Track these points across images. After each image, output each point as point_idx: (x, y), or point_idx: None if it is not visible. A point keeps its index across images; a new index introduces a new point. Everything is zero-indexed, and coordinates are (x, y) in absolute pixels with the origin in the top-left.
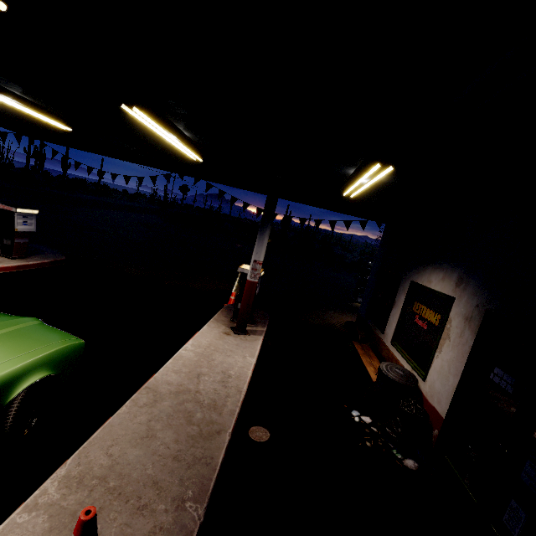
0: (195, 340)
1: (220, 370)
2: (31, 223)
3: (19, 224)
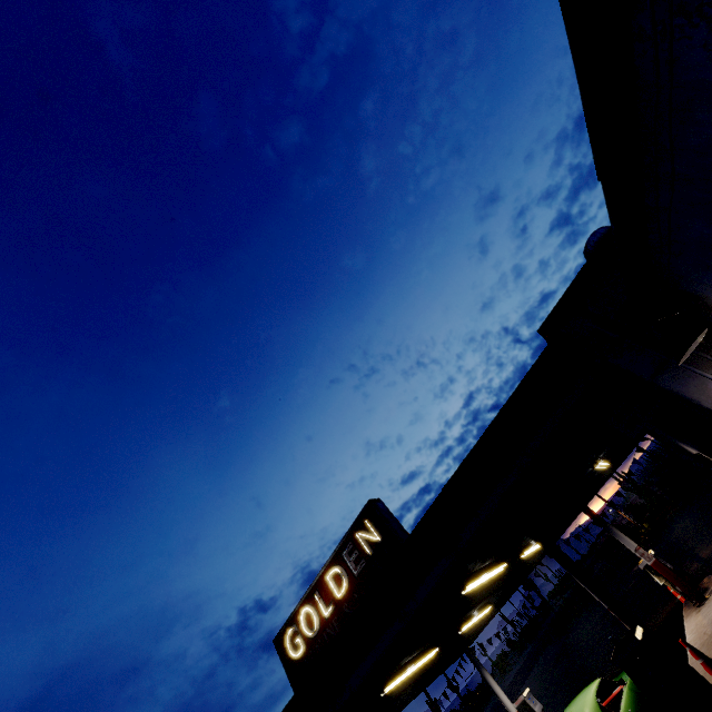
0: (687, 632)
1: (711, 621)
2: (535, 701)
3: (533, 707)
